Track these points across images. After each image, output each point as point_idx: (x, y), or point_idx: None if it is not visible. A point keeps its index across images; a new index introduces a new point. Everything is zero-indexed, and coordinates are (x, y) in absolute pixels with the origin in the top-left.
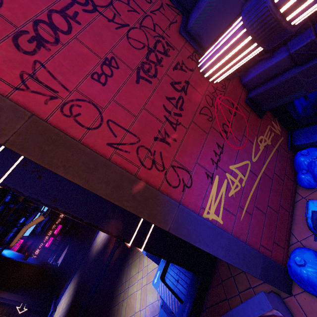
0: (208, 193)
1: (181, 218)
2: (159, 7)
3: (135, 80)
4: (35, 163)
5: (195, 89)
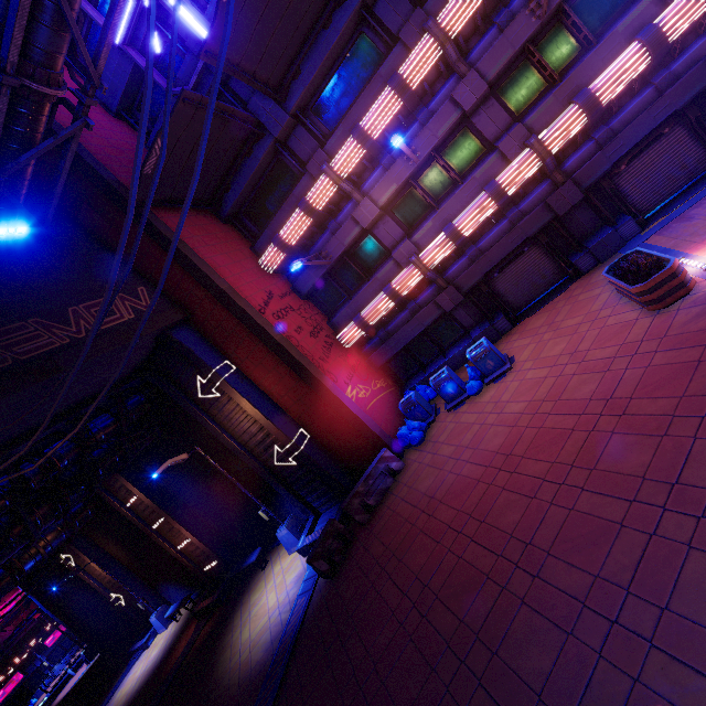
0: (346, 390)
1: (333, 387)
2: (317, 313)
3: (310, 336)
4: (240, 375)
5: (336, 347)
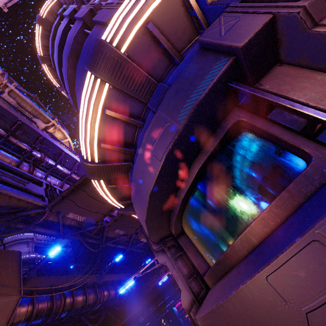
0: None
1: None
2: None
3: None
4: None
5: None
